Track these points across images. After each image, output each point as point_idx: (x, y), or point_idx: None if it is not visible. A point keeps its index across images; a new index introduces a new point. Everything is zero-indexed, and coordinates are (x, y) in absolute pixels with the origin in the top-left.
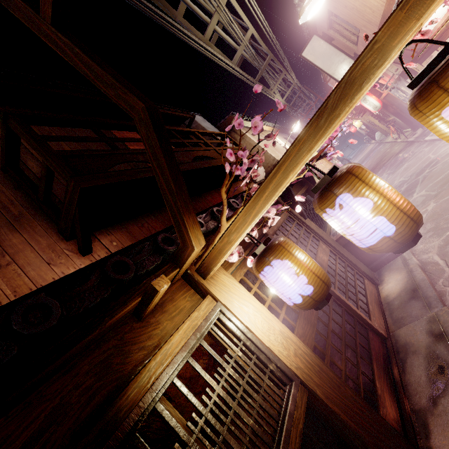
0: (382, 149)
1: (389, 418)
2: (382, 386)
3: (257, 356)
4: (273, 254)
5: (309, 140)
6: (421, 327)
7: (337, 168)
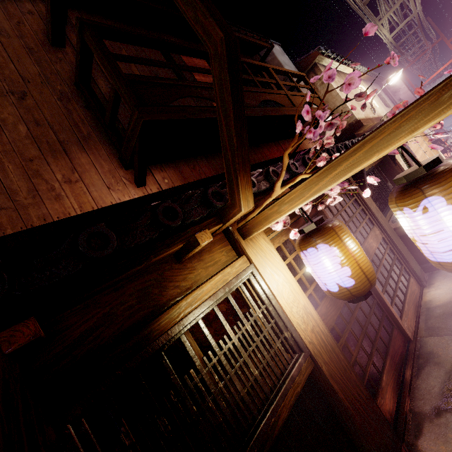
0: None
1: (384, 408)
2: (388, 381)
3: (275, 322)
4: (323, 237)
5: (416, 118)
6: None
7: (440, 160)
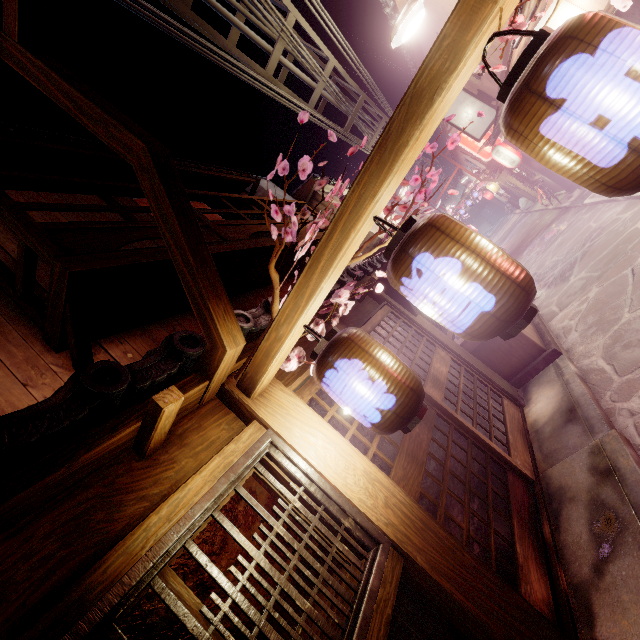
0: (528, 220)
1: (535, 599)
2: (526, 552)
3: (325, 508)
4: (337, 351)
5: (371, 182)
6: (582, 462)
7: (414, 219)
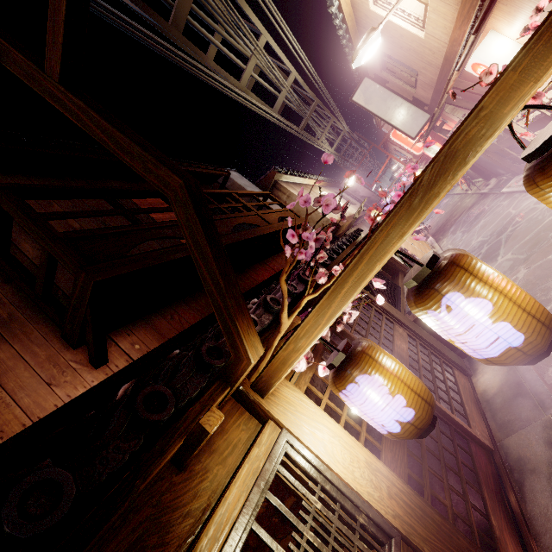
0: (450, 201)
1: None
2: (500, 524)
3: (341, 505)
4: (358, 367)
5: (399, 224)
6: (537, 436)
7: (437, 257)
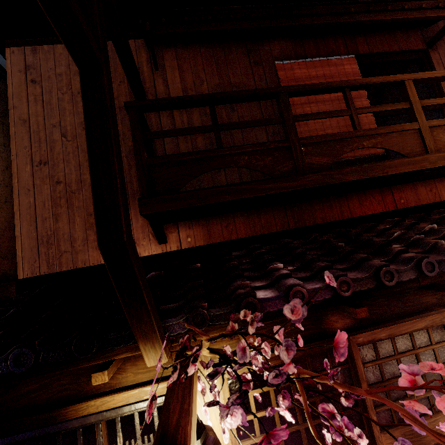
0: None
1: None
2: None
3: None
4: None
5: None
6: None
7: None
